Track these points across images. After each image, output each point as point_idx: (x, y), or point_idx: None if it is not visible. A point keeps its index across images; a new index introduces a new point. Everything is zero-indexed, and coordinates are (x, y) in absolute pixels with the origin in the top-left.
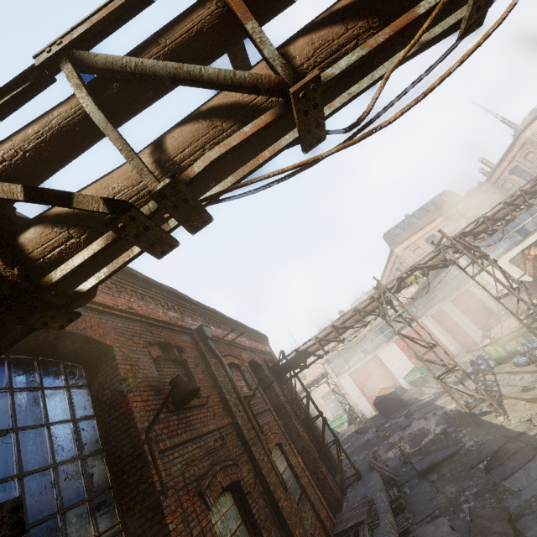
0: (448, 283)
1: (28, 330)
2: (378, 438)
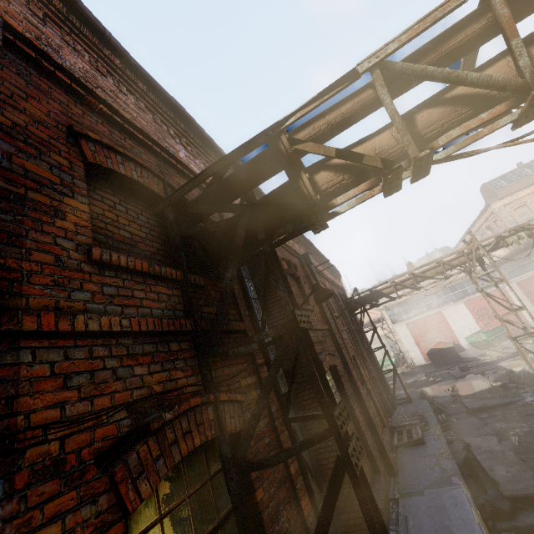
0: None
1: (303, 231)
2: (427, 381)
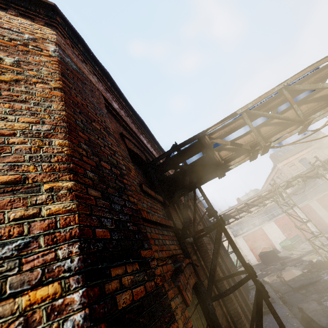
0: (315, 188)
1: (214, 177)
2: (262, 274)
